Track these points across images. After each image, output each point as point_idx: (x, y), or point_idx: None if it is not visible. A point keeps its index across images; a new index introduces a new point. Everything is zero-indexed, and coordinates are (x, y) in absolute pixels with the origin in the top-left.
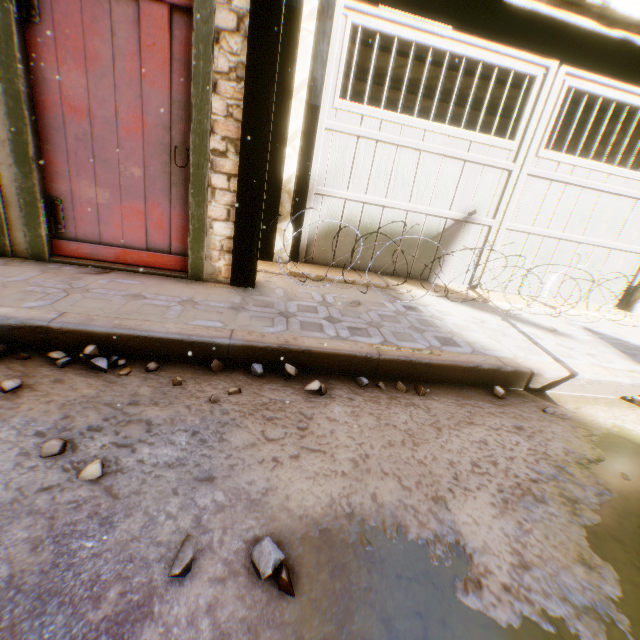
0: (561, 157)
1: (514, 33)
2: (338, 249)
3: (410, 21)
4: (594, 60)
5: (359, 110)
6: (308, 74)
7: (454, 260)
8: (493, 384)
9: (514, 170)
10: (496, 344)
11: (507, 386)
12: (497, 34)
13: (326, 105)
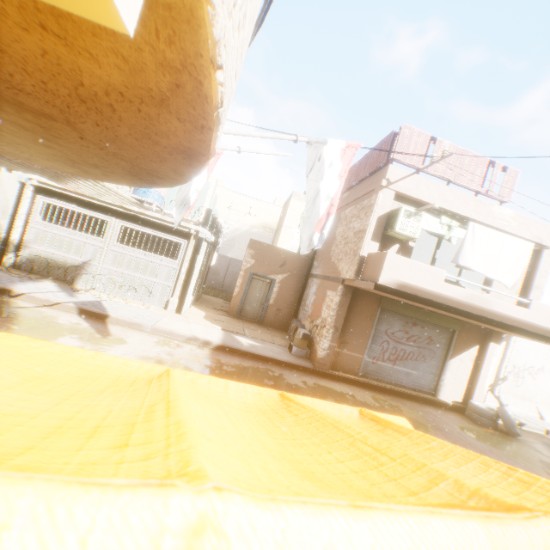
0: (124, 246)
1: (97, 209)
2: (35, 266)
3: (63, 202)
4: (127, 219)
5: (45, 223)
6: (27, 212)
7: (85, 277)
8: (0, 292)
9: (105, 248)
10: (24, 288)
11: (5, 293)
12: (91, 208)
13: (33, 220)
